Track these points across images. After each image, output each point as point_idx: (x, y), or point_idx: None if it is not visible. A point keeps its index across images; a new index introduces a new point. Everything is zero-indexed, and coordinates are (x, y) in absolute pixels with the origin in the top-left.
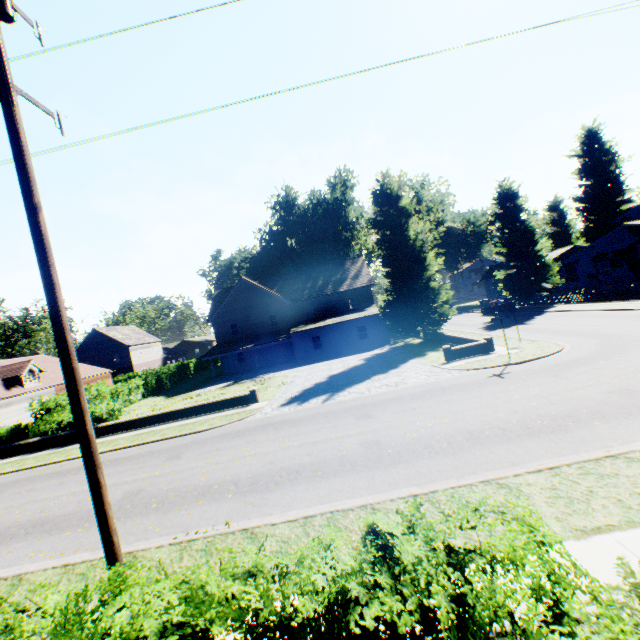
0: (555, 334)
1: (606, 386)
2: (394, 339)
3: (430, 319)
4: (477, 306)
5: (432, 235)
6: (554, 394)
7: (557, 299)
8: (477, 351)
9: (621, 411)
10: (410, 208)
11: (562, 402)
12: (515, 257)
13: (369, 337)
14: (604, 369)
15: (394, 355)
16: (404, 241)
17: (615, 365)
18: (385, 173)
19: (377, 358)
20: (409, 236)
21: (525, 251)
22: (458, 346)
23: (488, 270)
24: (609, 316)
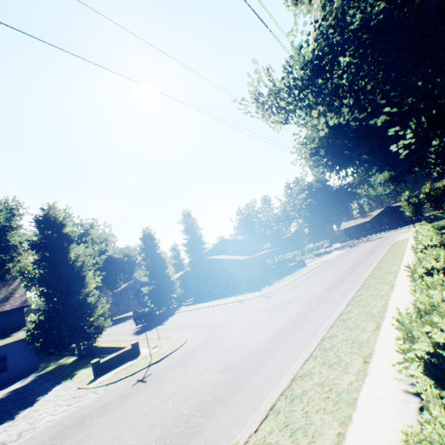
0: (182, 328)
1: (218, 365)
2: (47, 363)
3: (86, 333)
4: (132, 315)
5: (97, 260)
6: (186, 386)
7: (181, 303)
8: (126, 357)
9: (231, 387)
10: (74, 234)
11: (193, 394)
12: (155, 276)
13: (10, 368)
14: (213, 350)
15: (38, 385)
16: (65, 261)
17: (218, 345)
18: (52, 204)
19: (12, 396)
20: (71, 257)
21: (161, 272)
22: (109, 356)
23: (139, 287)
24: (208, 310)
